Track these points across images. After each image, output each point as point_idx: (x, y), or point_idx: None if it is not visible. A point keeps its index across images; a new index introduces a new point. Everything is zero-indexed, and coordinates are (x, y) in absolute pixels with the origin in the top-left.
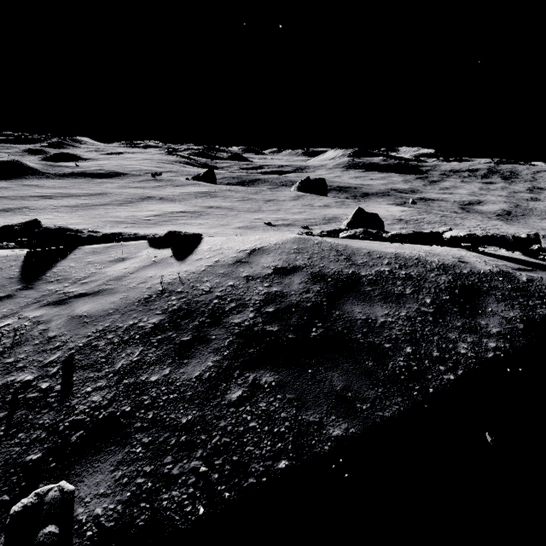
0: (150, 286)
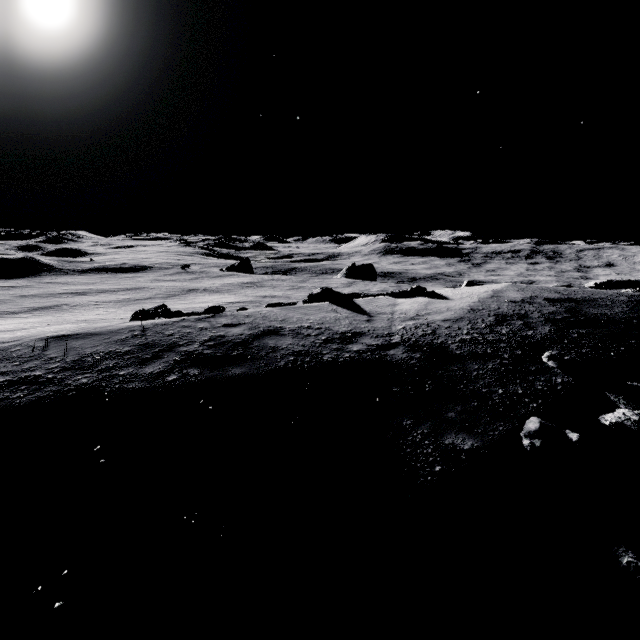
0: (459, 308)
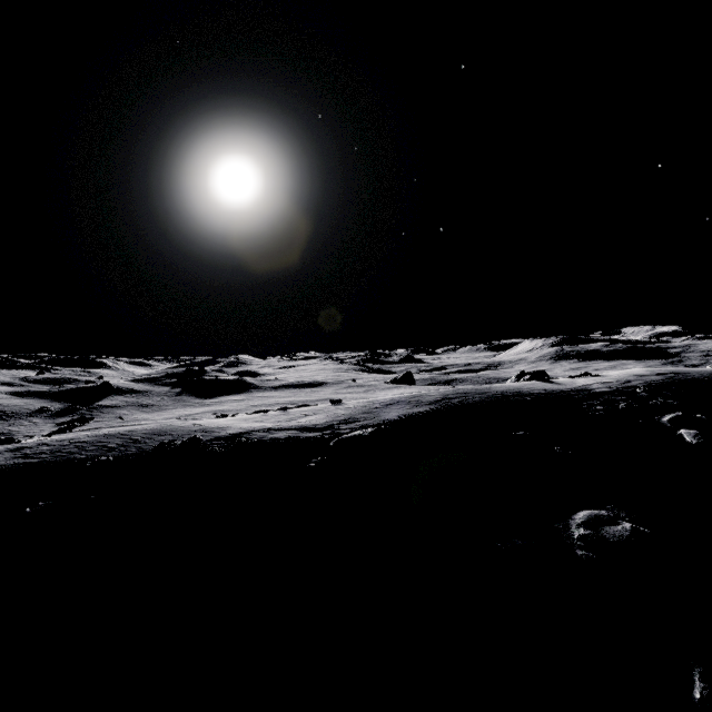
0: (606, 379)
